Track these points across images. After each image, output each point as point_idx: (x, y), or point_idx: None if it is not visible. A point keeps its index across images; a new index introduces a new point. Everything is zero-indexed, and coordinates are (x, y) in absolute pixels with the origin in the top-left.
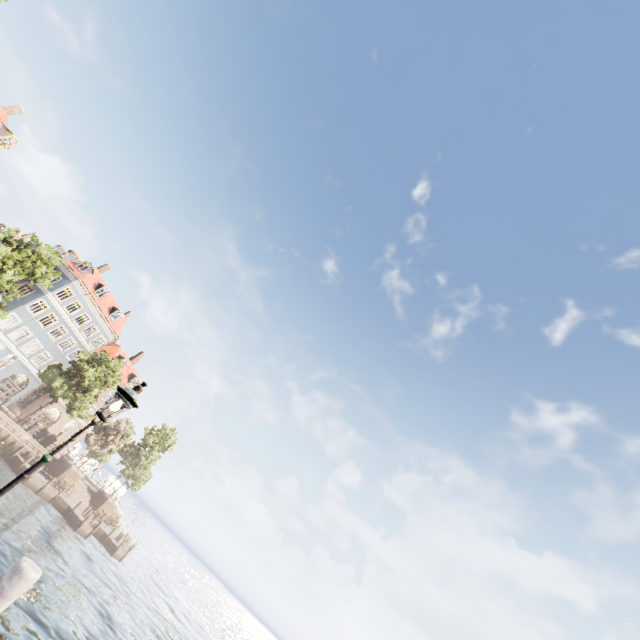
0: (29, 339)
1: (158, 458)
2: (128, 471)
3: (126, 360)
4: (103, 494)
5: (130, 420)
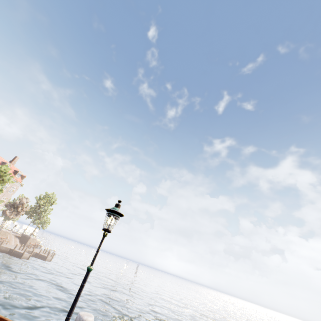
0: None
1: (51, 210)
2: (36, 221)
3: (8, 164)
4: (26, 236)
5: (23, 195)
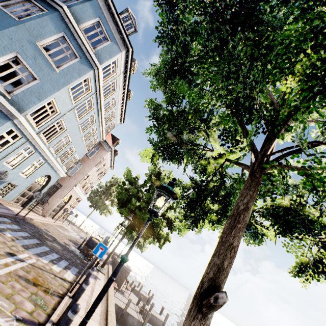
0: (60, 135)
1: None
2: None
3: (118, 141)
4: (119, 257)
5: None
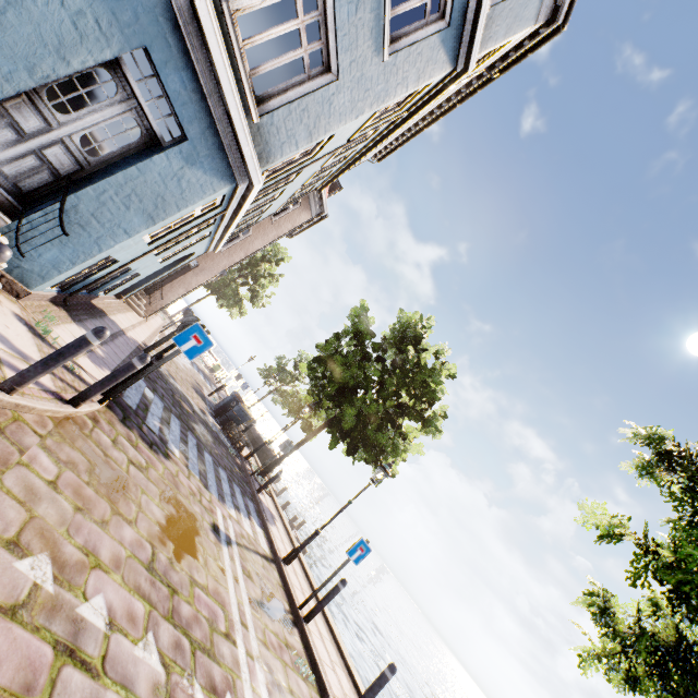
0: (271, 190)
1: None
2: None
3: (338, 190)
4: None
5: None
